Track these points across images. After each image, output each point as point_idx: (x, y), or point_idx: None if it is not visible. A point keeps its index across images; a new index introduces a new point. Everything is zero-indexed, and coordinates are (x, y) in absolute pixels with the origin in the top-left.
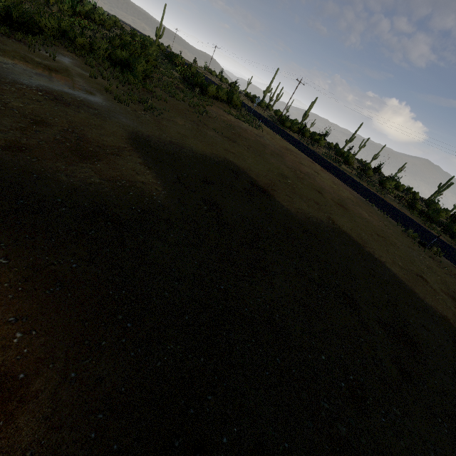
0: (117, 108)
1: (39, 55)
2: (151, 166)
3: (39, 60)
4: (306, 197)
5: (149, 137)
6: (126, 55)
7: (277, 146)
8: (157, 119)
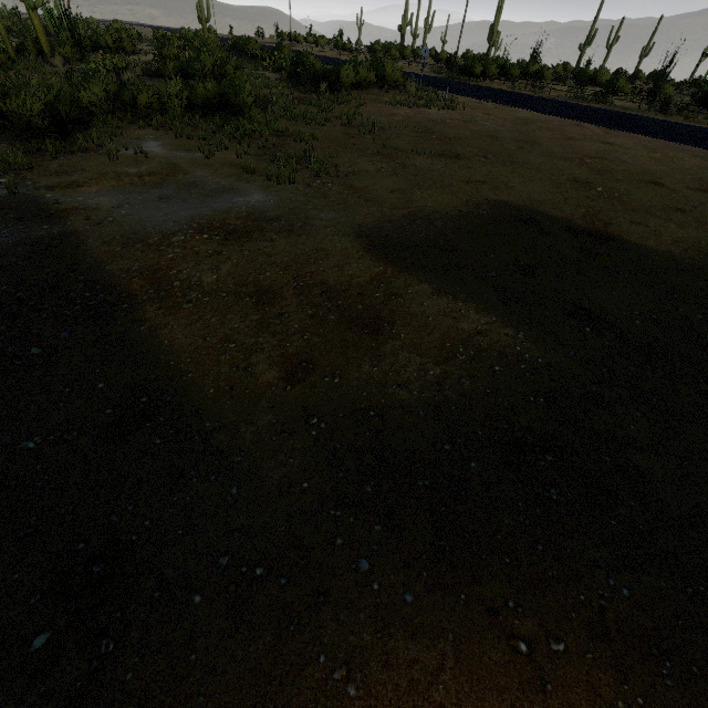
0: (291, 197)
1: (125, 160)
2: (450, 289)
3: (136, 171)
4: (655, 209)
5: (378, 228)
6: (212, 87)
7: (508, 125)
8: (344, 182)
